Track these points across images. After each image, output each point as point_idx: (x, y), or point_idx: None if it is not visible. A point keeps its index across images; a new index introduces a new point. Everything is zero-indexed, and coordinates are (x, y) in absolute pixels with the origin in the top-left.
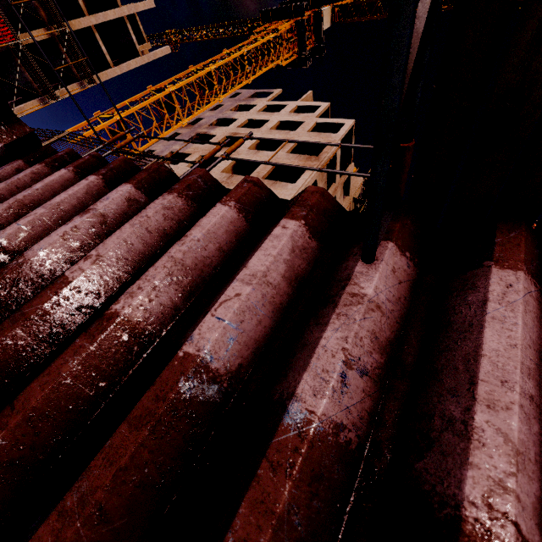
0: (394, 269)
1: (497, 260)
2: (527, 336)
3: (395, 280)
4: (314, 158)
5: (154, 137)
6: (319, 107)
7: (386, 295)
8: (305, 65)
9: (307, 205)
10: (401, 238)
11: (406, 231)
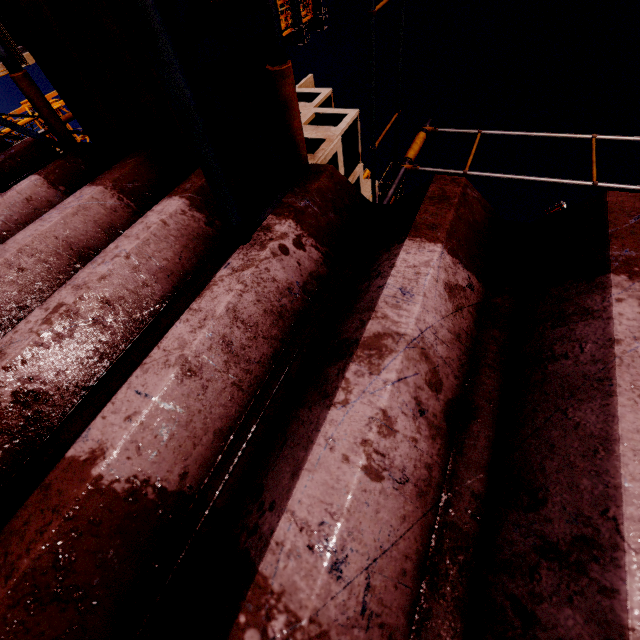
0: (30, 198)
1: (96, 180)
2: (59, 231)
3: (28, 208)
4: (309, 157)
5: (2, 114)
6: (319, 95)
7: (5, 218)
8: (302, 42)
9: (9, 153)
10: (59, 174)
11: (70, 168)
